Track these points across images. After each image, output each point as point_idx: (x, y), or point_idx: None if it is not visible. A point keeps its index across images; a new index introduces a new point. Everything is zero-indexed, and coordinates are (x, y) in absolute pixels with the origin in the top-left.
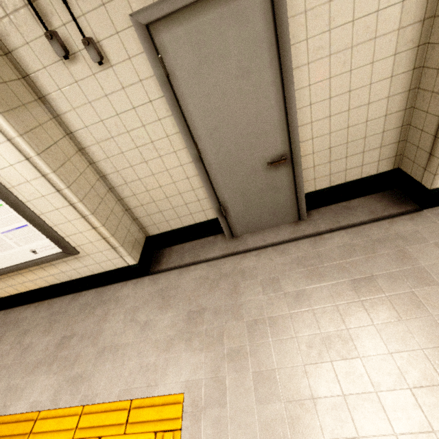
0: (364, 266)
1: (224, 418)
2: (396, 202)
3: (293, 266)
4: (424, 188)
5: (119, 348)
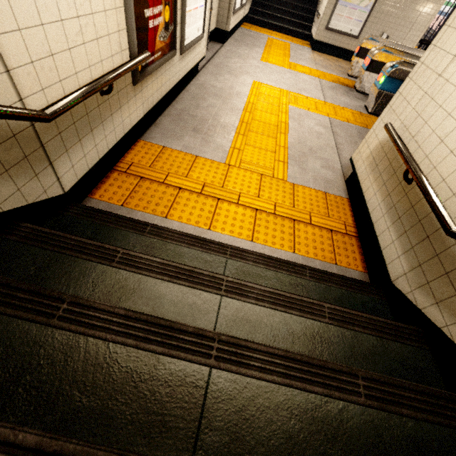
0: (234, 55)
1: (261, 79)
2: (217, 43)
3: (225, 59)
4: (227, 32)
5: (232, 86)
